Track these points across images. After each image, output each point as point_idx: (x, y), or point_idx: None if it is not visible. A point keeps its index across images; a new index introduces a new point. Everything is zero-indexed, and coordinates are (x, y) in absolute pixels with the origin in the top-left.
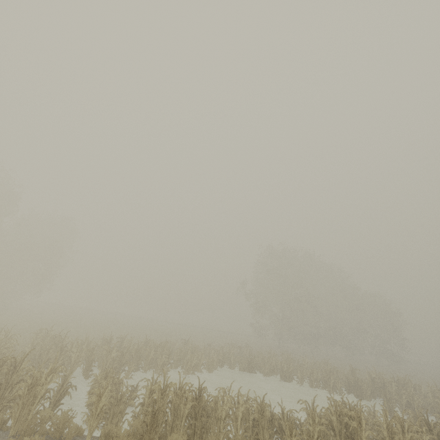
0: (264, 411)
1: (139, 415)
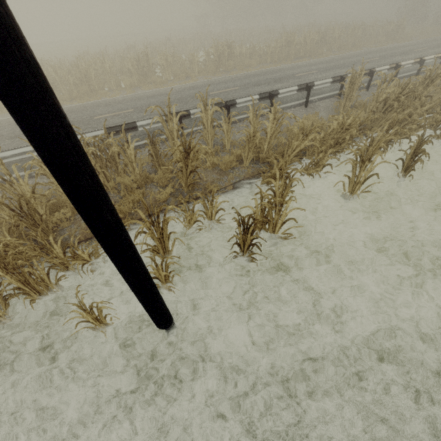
0: (254, 48)
1: (206, 64)
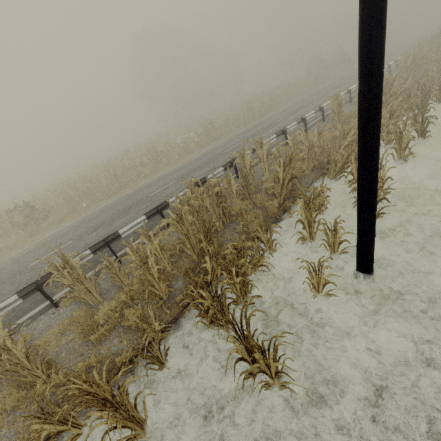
0: (227, 119)
1: (197, 140)
